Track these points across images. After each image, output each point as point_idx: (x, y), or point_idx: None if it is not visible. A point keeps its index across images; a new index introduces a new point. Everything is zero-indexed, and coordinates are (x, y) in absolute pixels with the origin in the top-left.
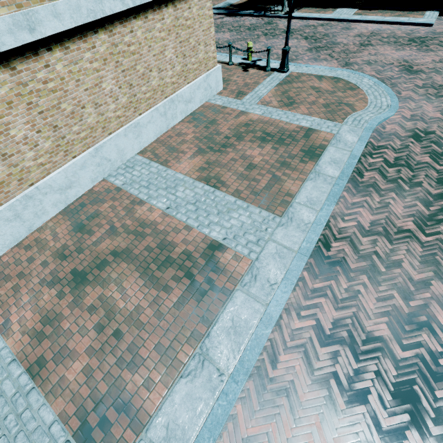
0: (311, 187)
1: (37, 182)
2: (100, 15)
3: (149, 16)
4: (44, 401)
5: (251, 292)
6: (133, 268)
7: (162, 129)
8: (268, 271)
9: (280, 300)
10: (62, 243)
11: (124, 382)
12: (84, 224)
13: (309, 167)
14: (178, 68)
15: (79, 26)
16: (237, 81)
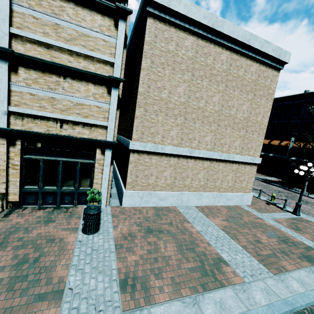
0: (305, 274)
1: (156, 191)
2: (211, 157)
3: (227, 164)
4: (115, 259)
5: (239, 295)
6: (174, 241)
7: (210, 203)
8: (255, 294)
9: (260, 313)
10: (148, 216)
11: (149, 279)
12: (160, 215)
13: (305, 264)
14: (230, 184)
15: (203, 157)
16: (260, 205)
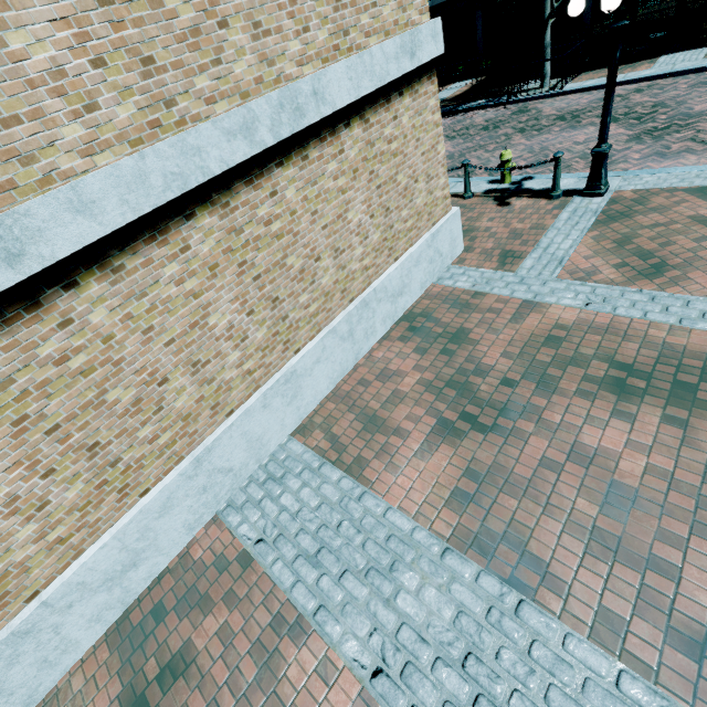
0: None
1: (49, 583)
2: (196, 180)
3: (312, 154)
4: None
5: None
6: None
7: (345, 365)
8: None
9: None
10: None
11: None
12: (150, 701)
13: None
14: (376, 237)
15: (147, 215)
16: (490, 228)
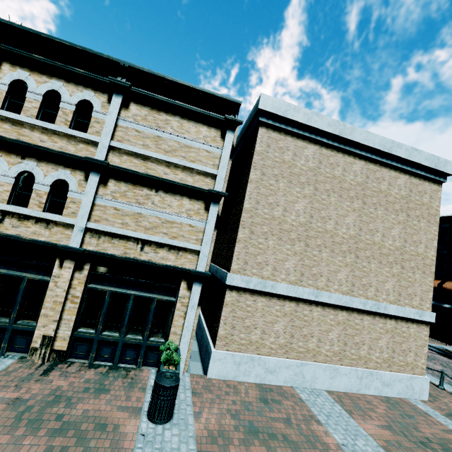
0: None
1: (261, 355)
2: (349, 305)
3: (376, 318)
4: None
5: None
6: None
7: (352, 388)
8: None
9: None
10: (249, 400)
11: None
12: (268, 401)
13: None
14: (385, 356)
15: (335, 304)
16: (448, 404)
